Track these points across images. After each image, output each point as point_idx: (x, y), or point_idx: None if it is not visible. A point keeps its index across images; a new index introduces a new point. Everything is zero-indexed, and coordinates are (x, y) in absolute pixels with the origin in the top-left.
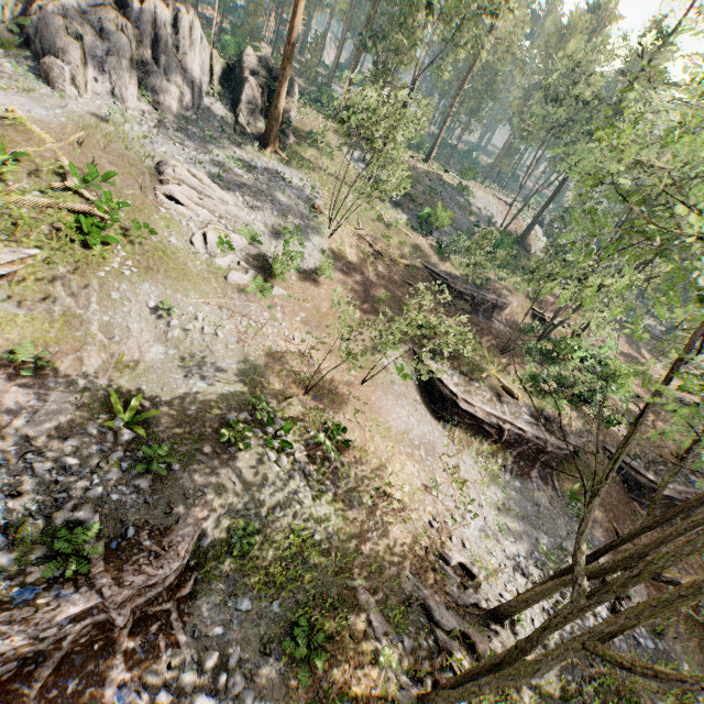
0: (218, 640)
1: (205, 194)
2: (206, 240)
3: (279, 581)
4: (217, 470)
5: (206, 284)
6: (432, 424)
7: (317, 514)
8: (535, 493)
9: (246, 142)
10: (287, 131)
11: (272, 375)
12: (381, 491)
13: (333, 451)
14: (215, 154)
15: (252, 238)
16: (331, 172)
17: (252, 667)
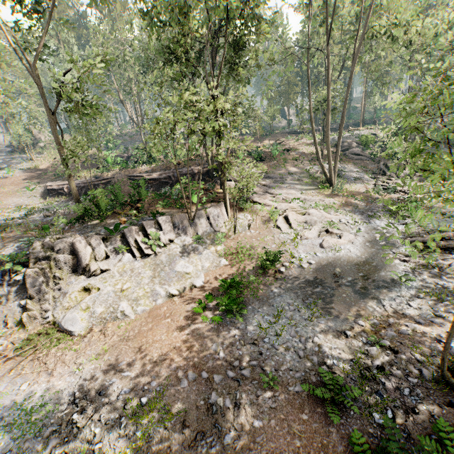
0: None
1: None
2: None
3: None
4: None
5: None
6: (37, 200)
7: None
8: (68, 202)
9: (12, 153)
10: (40, 144)
11: None
12: None
13: None
14: None
15: None
16: None
17: None
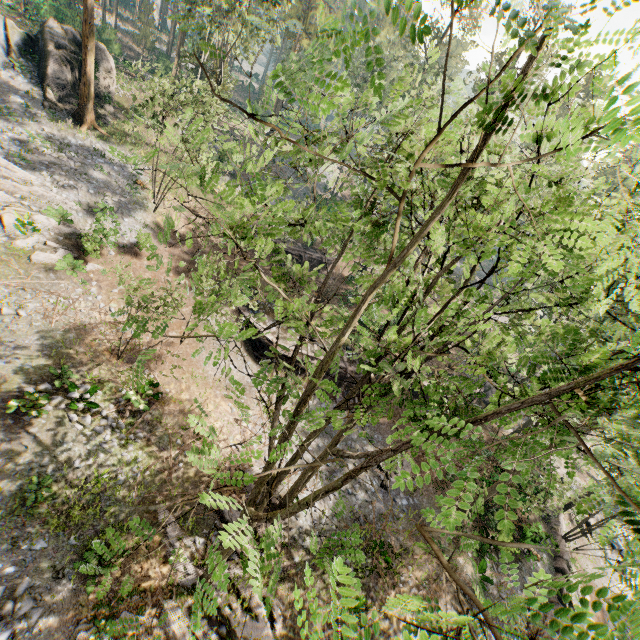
0: (9, 578)
1: (3, 175)
2: (4, 223)
3: (77, 519)
4: (7, 438)
5: (5, 266)
6: (253, 368)
7: (123, 458)
8: None
9: (58, 119)
10: (108, 107)
11: (83, 346)
12: (191, 430)
13: (143, 404)
14: (17, 132)
15: (62, 217)
16: (161, 147)
17: (43, 591)
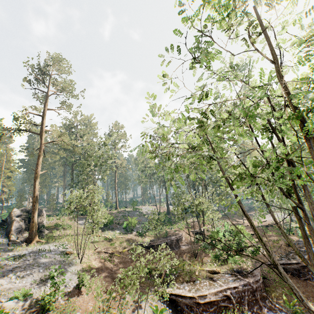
0: None
1: None
2: None
3: None
4: None
5: None
6: None
7: None
8: None
9: (17, 246)
10: (43, 230)
11: None
12: None
13: None
14: None
15: (24, 295)
16: (73, 234)
17: None
